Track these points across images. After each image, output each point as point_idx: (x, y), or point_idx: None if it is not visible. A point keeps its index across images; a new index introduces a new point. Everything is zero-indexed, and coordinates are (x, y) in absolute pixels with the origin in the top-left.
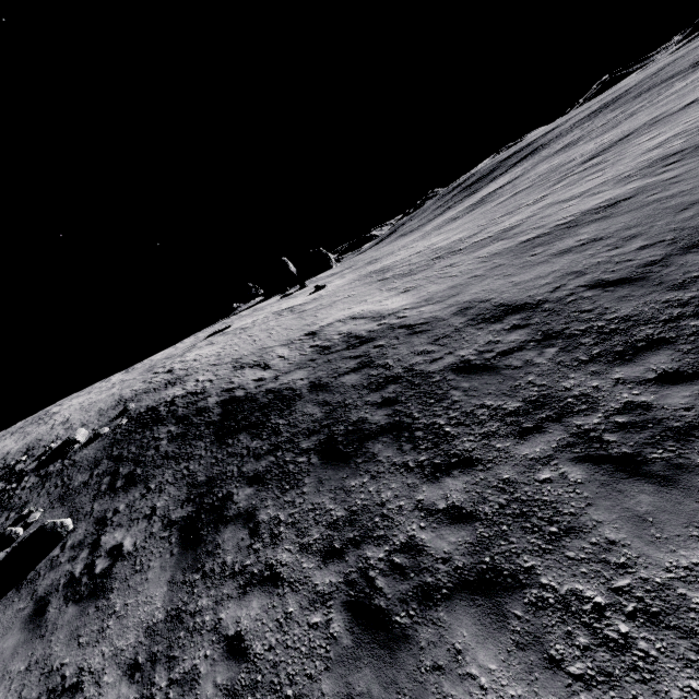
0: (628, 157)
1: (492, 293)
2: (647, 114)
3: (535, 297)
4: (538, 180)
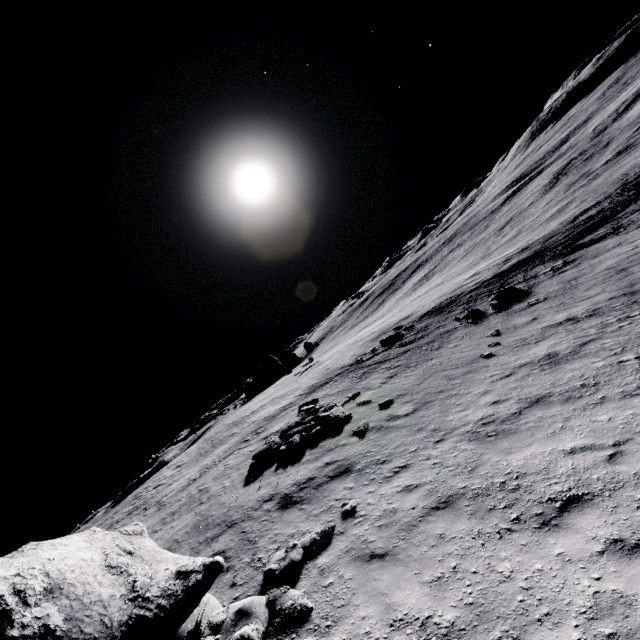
0: (536, 211)
1: (566, 218)
2: (503, 218)
3: (592, 204)
4: (474, 247)
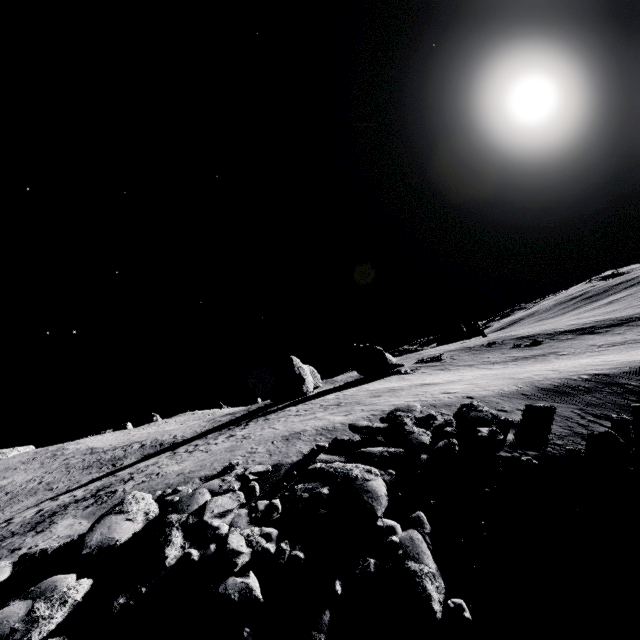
0: None
1: None
2: None
3: None
4: None
